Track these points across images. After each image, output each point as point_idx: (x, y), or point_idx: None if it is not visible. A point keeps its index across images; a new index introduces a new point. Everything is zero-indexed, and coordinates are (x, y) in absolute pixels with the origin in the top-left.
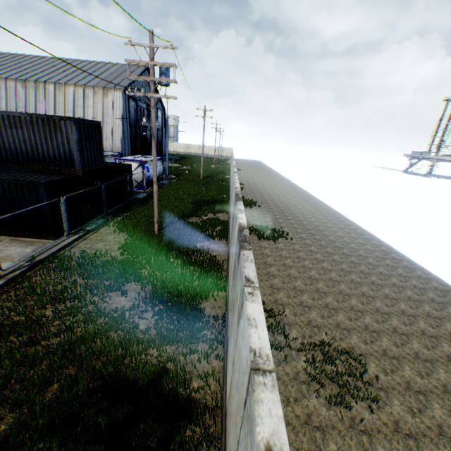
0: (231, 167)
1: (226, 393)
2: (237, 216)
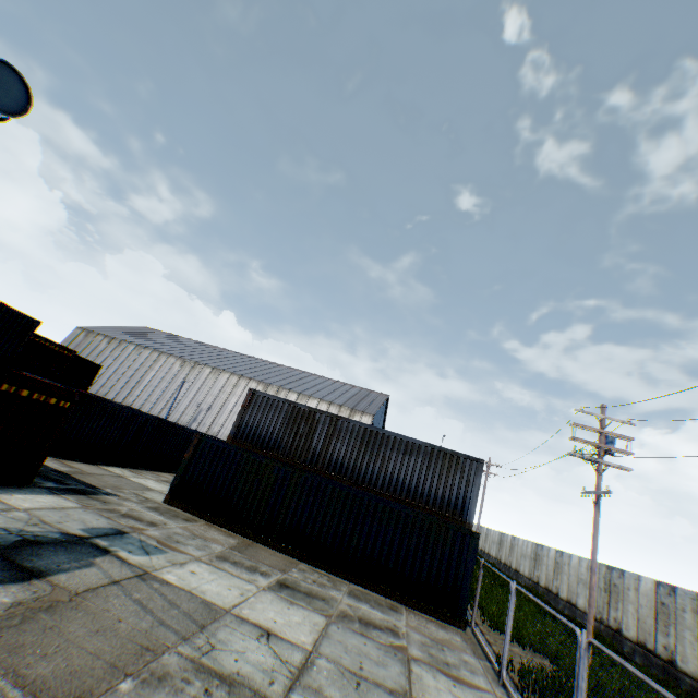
0: (517, 556)
1: None
2: None
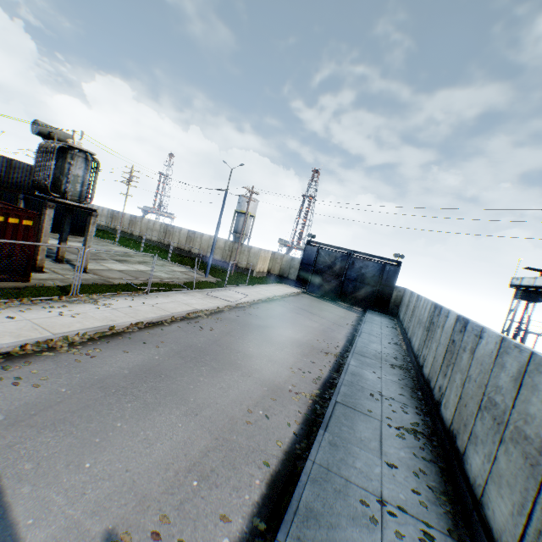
0: None
1: (196, 253)
2: (182, 228)
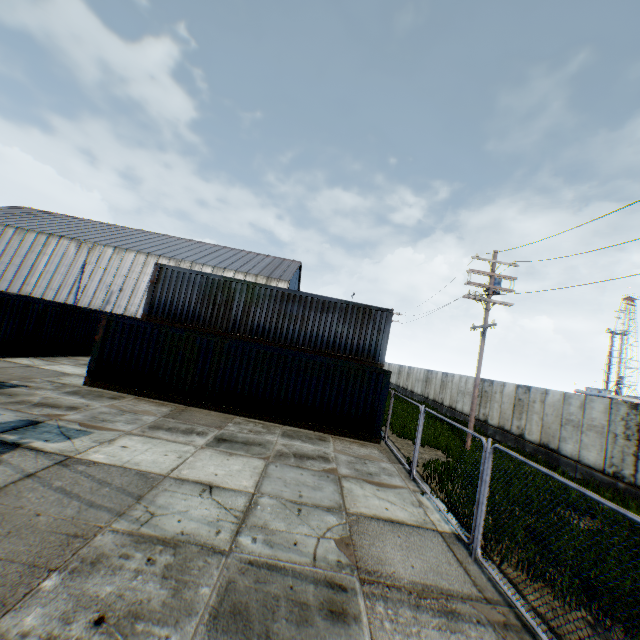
0: (412, 381)
1: None
2: None
